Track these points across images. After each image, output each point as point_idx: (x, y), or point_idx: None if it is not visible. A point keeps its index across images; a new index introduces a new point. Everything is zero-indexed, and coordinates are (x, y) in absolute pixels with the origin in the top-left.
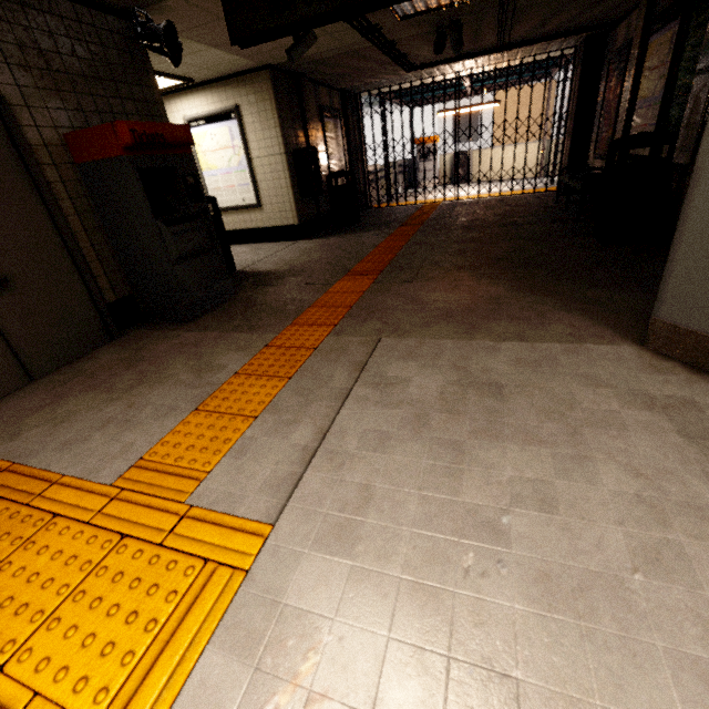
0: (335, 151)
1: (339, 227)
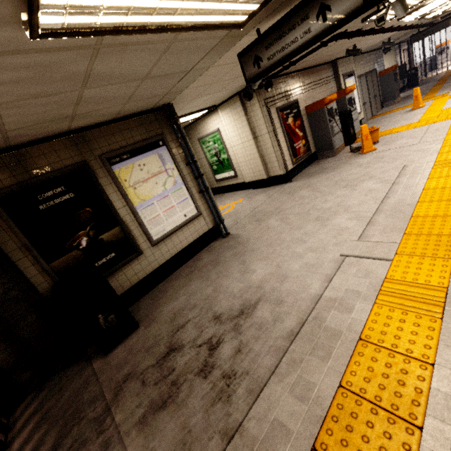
0: (406, 63)
1: (410, 88)
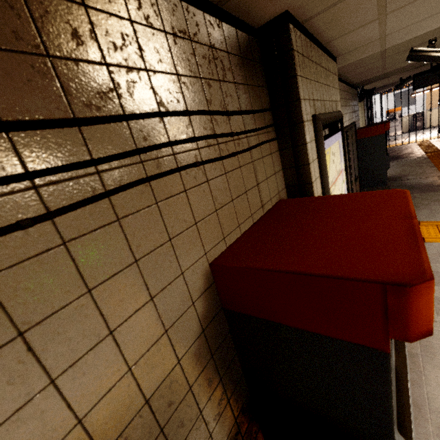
0: None
1: None
